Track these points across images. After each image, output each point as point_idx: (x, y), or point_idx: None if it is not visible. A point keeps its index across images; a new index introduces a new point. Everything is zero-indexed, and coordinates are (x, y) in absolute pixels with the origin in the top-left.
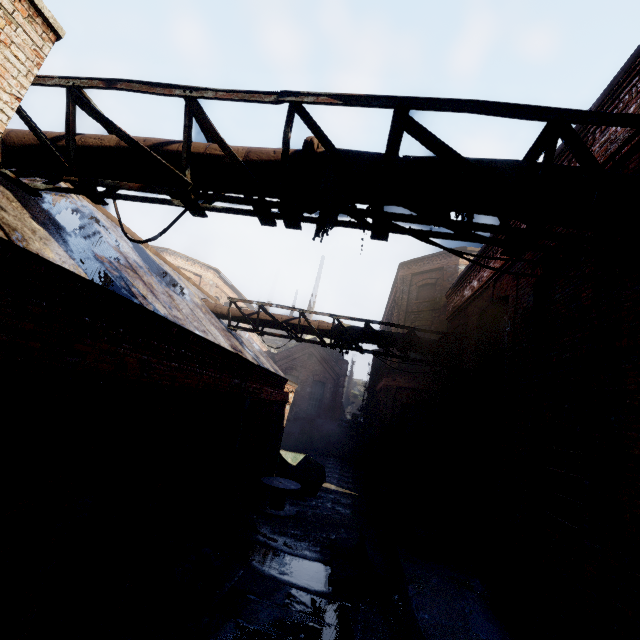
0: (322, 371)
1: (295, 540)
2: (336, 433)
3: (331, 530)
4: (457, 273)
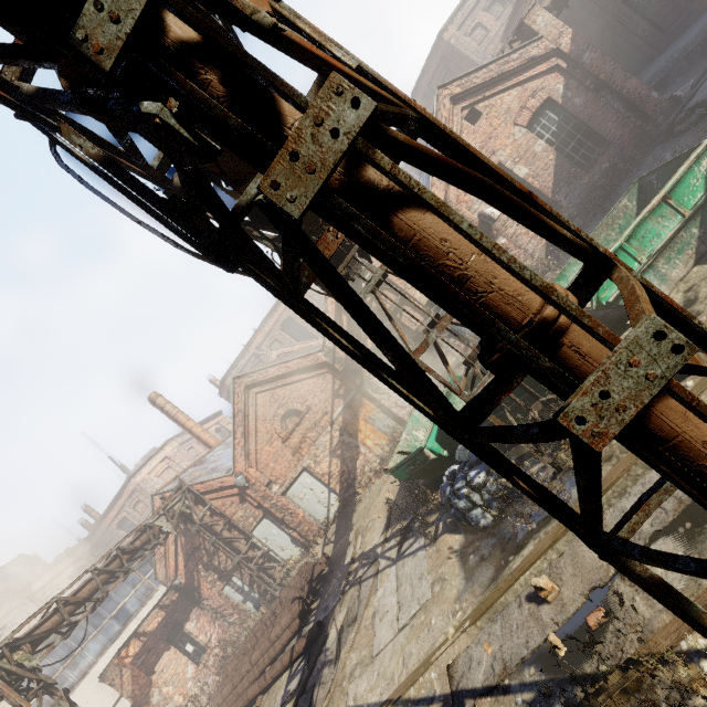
0: None
1: None
2: None
3: None
4: (454, 48)
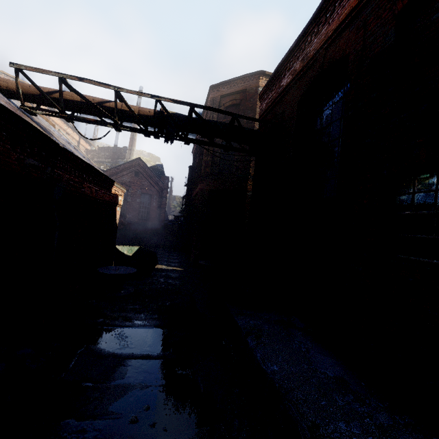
0: (148, 185)
1: (134, 313)
2: (163, 231)
3: (166, 298)
4: (257, 94)
